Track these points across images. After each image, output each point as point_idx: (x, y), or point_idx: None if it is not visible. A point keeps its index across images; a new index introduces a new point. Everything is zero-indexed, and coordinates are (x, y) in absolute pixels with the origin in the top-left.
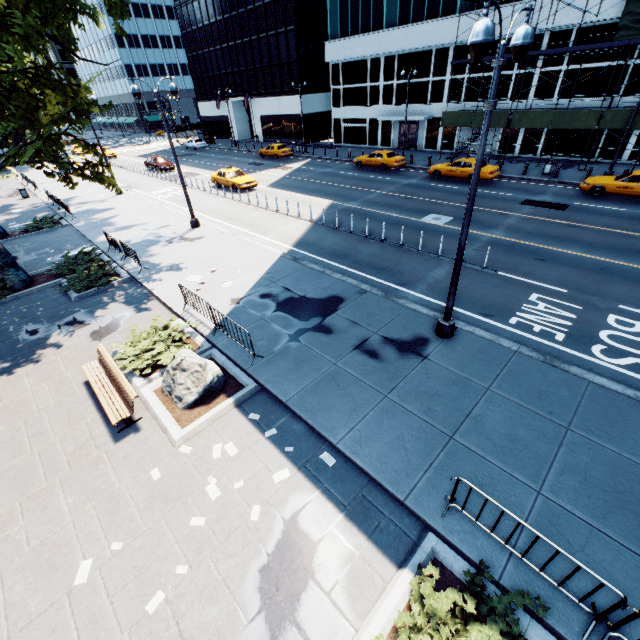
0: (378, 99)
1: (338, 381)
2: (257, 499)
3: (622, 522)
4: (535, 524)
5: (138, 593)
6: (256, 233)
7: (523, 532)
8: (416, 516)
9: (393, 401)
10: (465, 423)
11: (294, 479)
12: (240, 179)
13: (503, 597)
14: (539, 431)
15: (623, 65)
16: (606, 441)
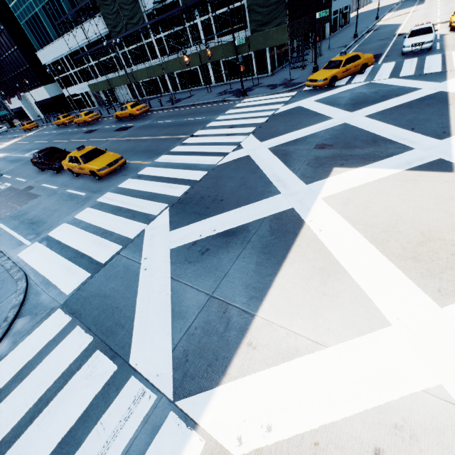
0: (76, 81)
1: None
2: None
3: None
4: None
5: None
6: None
7: None
8: None
9: None
10: None
11: None
12: None
13: None
14: None
15: (143, 44)
16: None
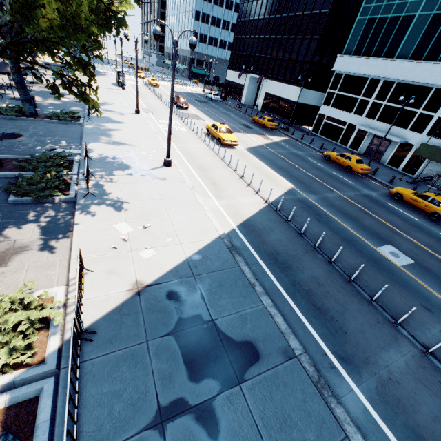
0: (363, 111)
1: None
2: None
3: None
4: None
5: None
6: (212, 194)
7: None
8: None
9: None
10: None
11: None
12: (226, 136)
13: None
14: None
15: None
16: None
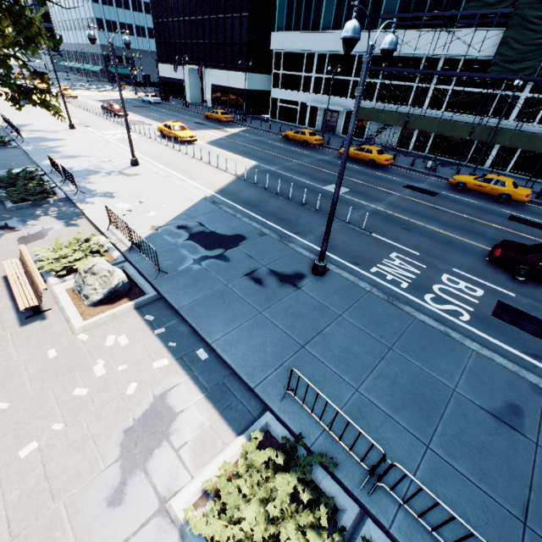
0: (309, 87)
1: (225, 298)
2: (136, 379)
3: (410, 414)
4: (348, 411)
5: (14, 442)
6: (187, 178)
7: (337, 416)
8: (261, 400)
9: (265, 317)
10: (316, 337)
11: (171, 367)
12: (182, 133)
13: (308, 456)
14: (369, 348)
15: (493, 94)
16: (415, 359)
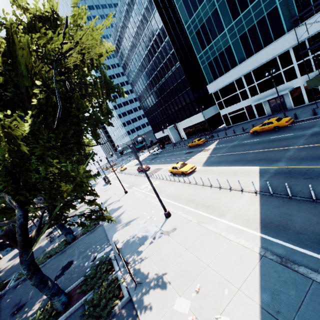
0: (247, 96)
1: None
2: None
3: None
4: None
5: None
6: (214, 216)
7: None
8: None
9: None
10: None
11: None
12: (185, 168)
13: None
14: None
15: None
16: None
